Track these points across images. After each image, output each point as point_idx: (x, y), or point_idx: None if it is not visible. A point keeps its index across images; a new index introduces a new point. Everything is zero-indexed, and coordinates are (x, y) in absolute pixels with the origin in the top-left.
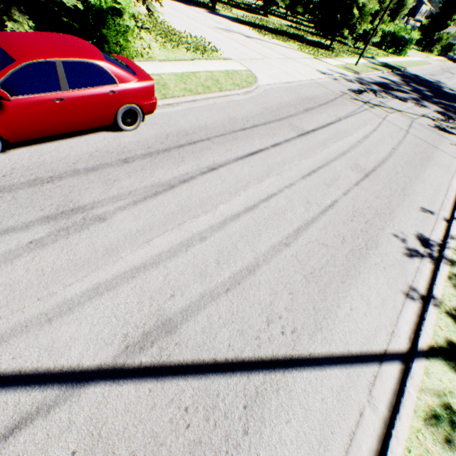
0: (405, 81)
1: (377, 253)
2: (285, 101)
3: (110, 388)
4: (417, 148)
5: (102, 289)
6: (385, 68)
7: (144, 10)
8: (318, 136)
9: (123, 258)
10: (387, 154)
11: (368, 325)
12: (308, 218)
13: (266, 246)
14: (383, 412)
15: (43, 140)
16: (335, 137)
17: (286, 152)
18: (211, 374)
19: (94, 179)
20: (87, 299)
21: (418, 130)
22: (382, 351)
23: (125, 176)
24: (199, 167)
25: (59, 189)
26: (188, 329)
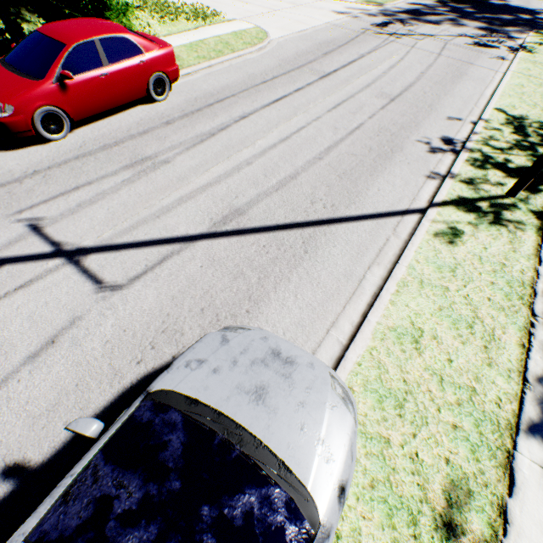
0: (441, 2)
1: (402, 154)
2: (301, 50)
3: (212, 242)
4: (449, 68)
5: (185, 199)
6: None
7: None
8: (341, 75)
9: (193, 182)
10: (415, 79)
11: (393, 197)
12: (337, 139)
13: (303, 162)
14: (404, 238)
15: (94, 120)
16: (358, 74)
17: (309, 94)
18: (276, 231)
19: (148, 139)
20: (177, 205)
21: (452, 50)
22: (405, 210)
23: (172, 133)
24: (231, 118)
25: (125, 149)
26: (254, 212)
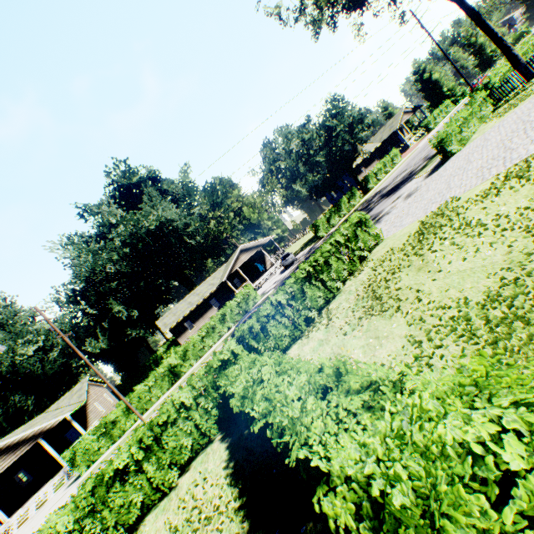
0: None
1: None
2: None
3: None
4: None
5: None
6: None
7: None
8: None
9: None
10: None
11: None
12: None
13: None
14: None
15: None
16: None
17: None
18: None
19: None
20: None
21: None
22: None
23: None
24: None
25: None
26: None
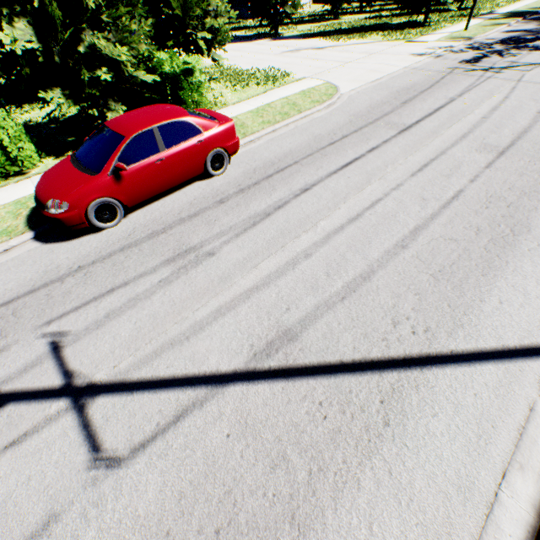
0: None
1: (531, 237)
2: (376, 101)
3: (247, 387)
4: None
5: (223, 310)
6: (512, 18)
7: (209, 63)
8: (425, 126)
9: (236, 283)
10: (531, 121)
11: (527, 317)
12: (426, 215)
13: (379, 252)
14: None
15: (150, 201)
16: (448, 122)
17: (386, 153)
18: (340, 374)
19: (197, 223)
20: (213, 320)
21: None
22: None
23: (223, 215)
24: (291, 192)
25: (172, 236)
26: (308, 336)
